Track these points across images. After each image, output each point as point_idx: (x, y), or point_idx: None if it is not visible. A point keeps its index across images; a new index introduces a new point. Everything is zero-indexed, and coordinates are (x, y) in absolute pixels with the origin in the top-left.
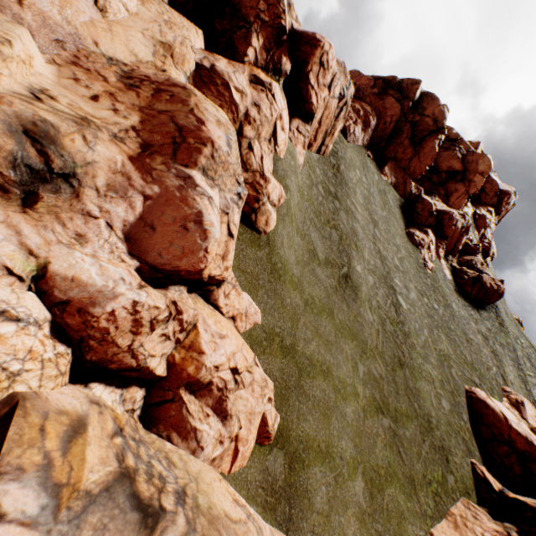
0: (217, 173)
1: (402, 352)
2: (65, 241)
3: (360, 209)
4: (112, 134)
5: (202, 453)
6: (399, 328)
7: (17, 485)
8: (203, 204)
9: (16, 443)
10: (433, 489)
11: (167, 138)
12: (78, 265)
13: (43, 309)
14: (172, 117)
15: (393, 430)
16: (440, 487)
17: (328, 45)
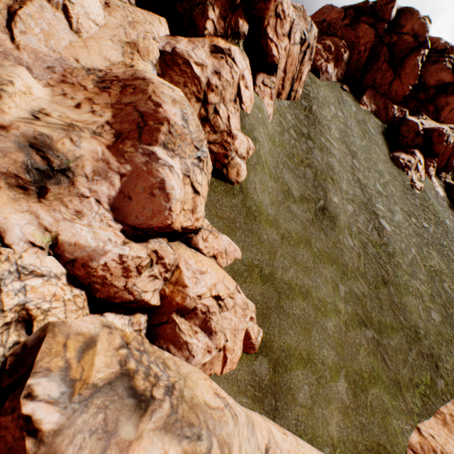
0: (176, 145)
1: (386, 271)
2: (69, 218)
3: (336, 144)
4: (92, 131)
5: (193, 359)
6: (383, 250)
7: (46, 379)
8: (164, 173)
9: (47, 354)
10: (420, 391)
11: (133, 125)
12: (78, 233)
13: (59, 266)
14: (135, 107)
15: (376, 340)
16: (429, 390)
17: None
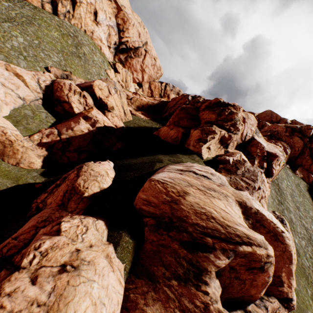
0: None
1: None
2: None
3: (291, 203)
4: None
5: None
6: None
7: None
8: None
9: None
10: None
11: None
12: None
13: None
14: None
15: None
16: None
17: (280, 155)
